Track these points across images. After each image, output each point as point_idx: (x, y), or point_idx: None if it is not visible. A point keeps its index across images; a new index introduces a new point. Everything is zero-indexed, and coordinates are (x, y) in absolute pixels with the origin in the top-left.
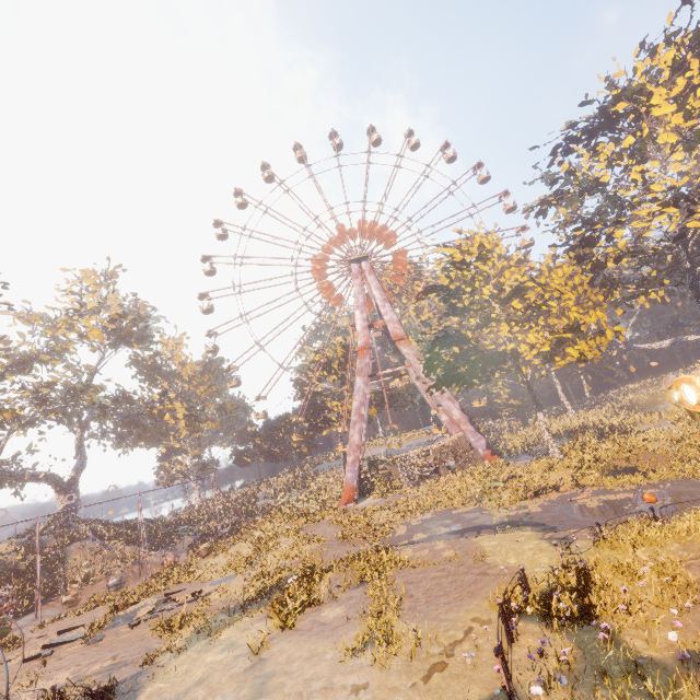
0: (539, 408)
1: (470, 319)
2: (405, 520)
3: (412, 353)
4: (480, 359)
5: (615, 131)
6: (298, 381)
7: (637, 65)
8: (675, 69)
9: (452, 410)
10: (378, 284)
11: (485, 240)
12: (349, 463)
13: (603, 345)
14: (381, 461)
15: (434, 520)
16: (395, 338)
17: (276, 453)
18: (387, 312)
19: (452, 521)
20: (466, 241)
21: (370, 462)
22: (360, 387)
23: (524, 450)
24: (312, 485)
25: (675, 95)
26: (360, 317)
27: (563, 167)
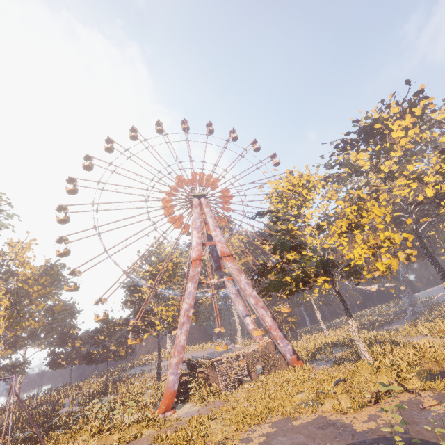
0: (350, 314)
1: (307, 230)
2: (241, 434)
3: (235, 268)
4: (320, 261)
5: (368, 143)
6: (130, 287)
7: (375, 115)
8: (397, 118)
9: (265, 317)
10: (212, 215)
11: (311, 177)
12: (172, 364)
13: (396, 264)
14: (197, 364)
15: (280, 434)
16: (222, 254)
17: (93, 355)
18: (218, 234)
19: (304, 436)
20: (296, 177)
21: (190, 364)
22: (191, 291)
23: (314, 356)
24: (123, 389)
25: (404, 127)
26: (196, 235)
27: (338, 160)
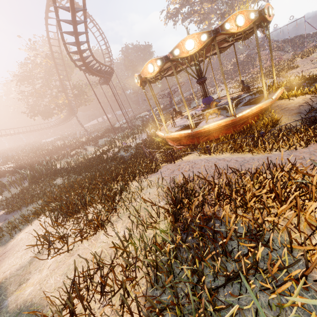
0: None
1: None
2: None
3: None
4: None
5: None
6: None
7: None
8: None
9: None
10: None
11: None
12: None
13: None
14: None
15: None
16: None
17: None
18: None
19: None
20: None
21: None
22: None
23: None
24: None
25: None
26: None
27: None
